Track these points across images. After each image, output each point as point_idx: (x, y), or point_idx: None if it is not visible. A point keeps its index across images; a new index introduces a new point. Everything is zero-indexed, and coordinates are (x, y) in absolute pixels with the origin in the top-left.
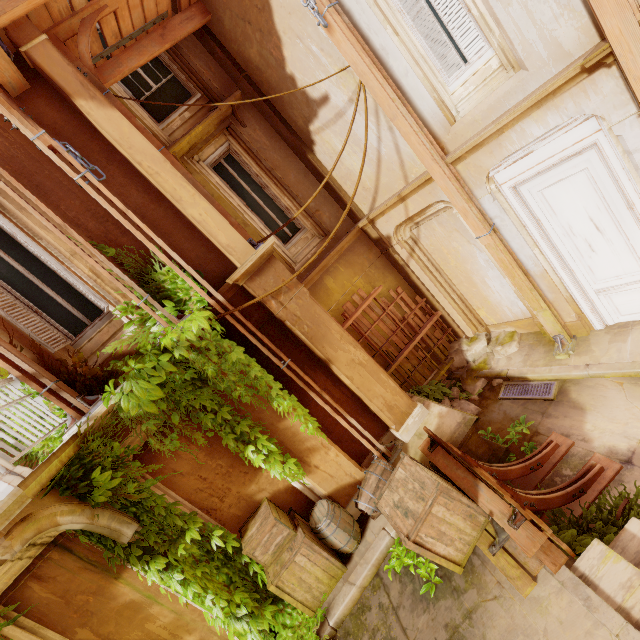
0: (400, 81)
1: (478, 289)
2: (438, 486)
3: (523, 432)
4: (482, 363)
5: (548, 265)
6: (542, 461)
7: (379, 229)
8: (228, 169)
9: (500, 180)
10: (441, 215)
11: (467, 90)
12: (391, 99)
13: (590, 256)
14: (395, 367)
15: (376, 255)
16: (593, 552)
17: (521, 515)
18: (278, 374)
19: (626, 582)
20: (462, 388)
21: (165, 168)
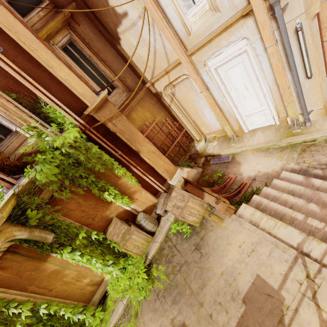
0: (164, 9)
1: (201, 117)
2: (190, 194)
3: (219, 175)
4: (203, 151)
5: (228, 105)
6: (226, 184)
7: (156, 88)
8: (71, 51)
9: (210, 65)
10: (185, 81)
11: (195, 18)
12: (161, 19)
13: (244, 101)
14: (167, 155)
15: (155, 101)
16: (242, 207)
17: (219, 200)
18: (115, 159)
19: (251, 213)
20: (195, 162)
21: (40, 47)
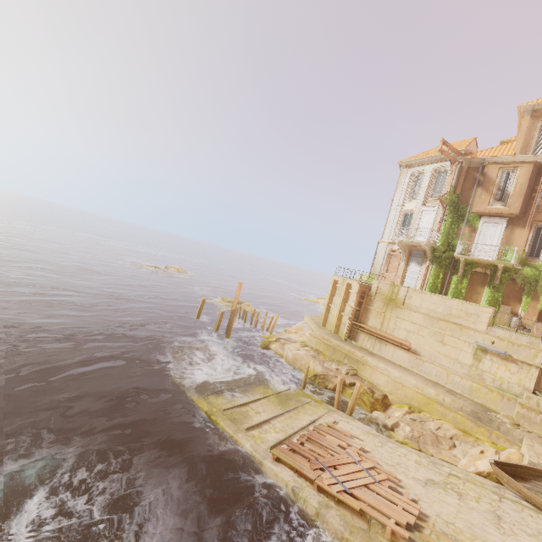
0: None
1: None
2: None
3: None
4: None
5: None
6: None
7: None
8: None
9: None
10: None
11: None
12: None
13: None
14: None
15: None
16: None
17: None
18: None
19: None
20: None
21: None
